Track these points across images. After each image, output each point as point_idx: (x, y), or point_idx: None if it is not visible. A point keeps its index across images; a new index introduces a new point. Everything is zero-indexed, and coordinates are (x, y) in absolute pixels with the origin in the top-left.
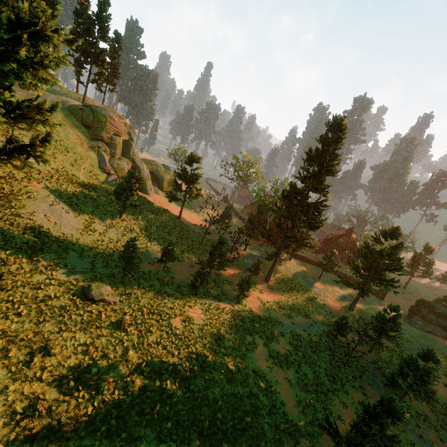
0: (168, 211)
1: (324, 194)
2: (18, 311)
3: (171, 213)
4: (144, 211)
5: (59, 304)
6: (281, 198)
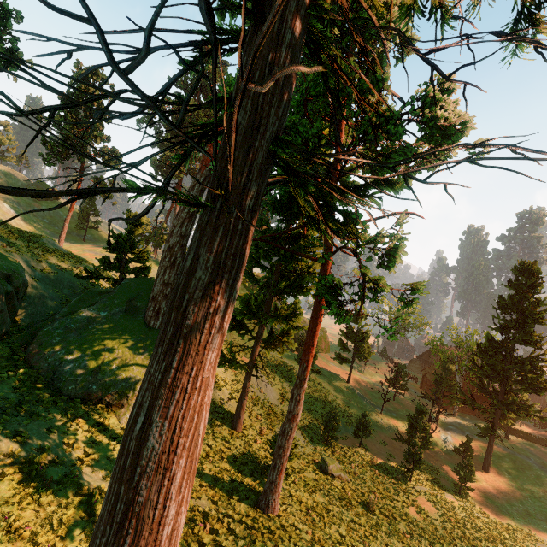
0: (334, 374)
1: (537, 346)
2: (292, 479)
3: (337, 375)
4: (317, 376)
5: (310, 476)
6: (478, 354)
